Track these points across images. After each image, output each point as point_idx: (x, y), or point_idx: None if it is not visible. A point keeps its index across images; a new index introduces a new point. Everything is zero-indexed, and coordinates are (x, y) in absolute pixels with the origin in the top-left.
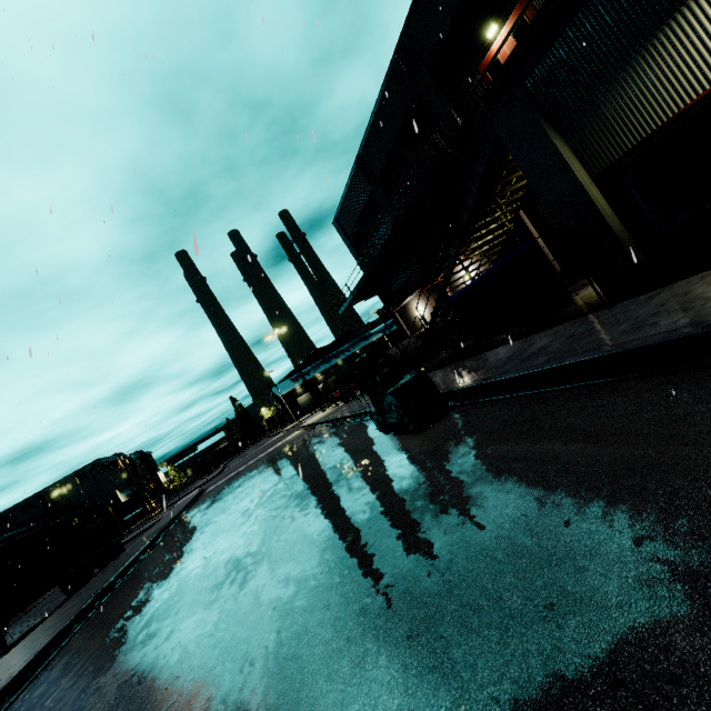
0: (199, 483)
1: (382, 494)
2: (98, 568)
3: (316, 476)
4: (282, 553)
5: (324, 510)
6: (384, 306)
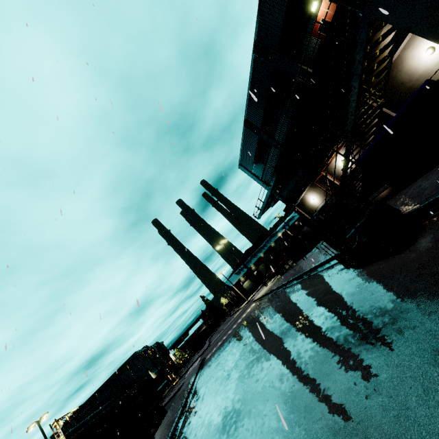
0: (197, 356)
1: (434, 298)
2: (153, 428)
3: (307, 318)
4: (346, 384)
5: (357, 335)
6: (287, 204)
